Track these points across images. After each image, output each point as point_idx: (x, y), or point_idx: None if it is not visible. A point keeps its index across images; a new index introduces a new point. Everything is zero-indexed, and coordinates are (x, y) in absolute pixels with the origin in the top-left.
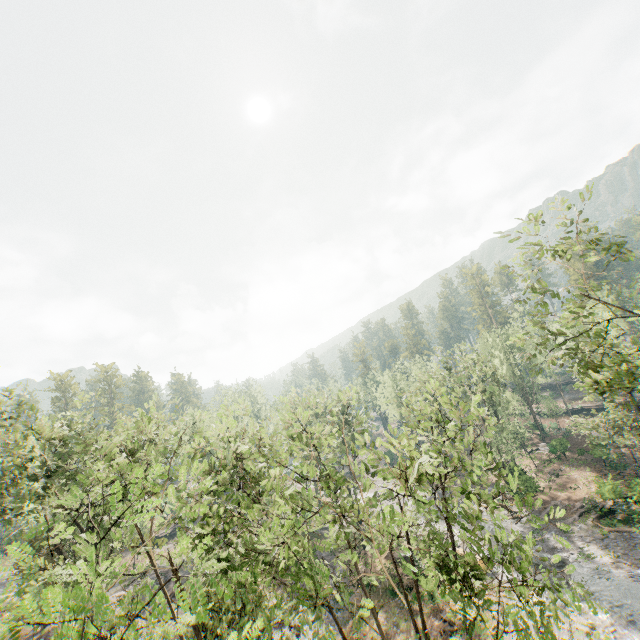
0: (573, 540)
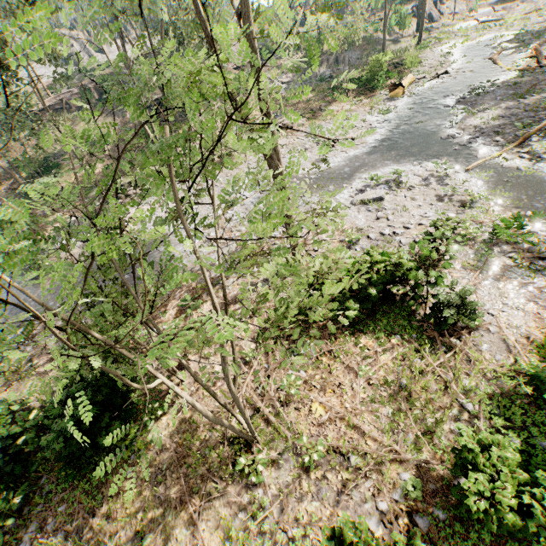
0: (503, 103)
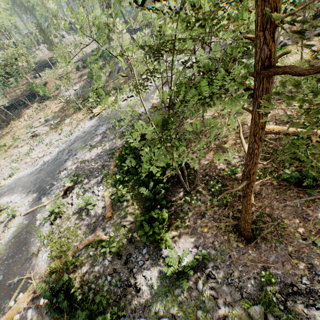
0: (112, 140)
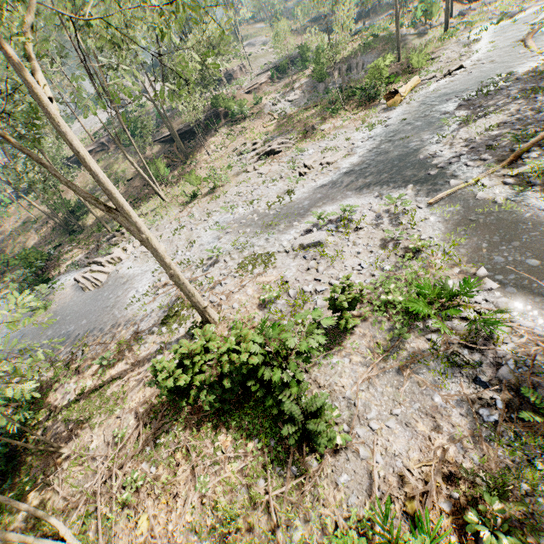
0: (514, 102)
